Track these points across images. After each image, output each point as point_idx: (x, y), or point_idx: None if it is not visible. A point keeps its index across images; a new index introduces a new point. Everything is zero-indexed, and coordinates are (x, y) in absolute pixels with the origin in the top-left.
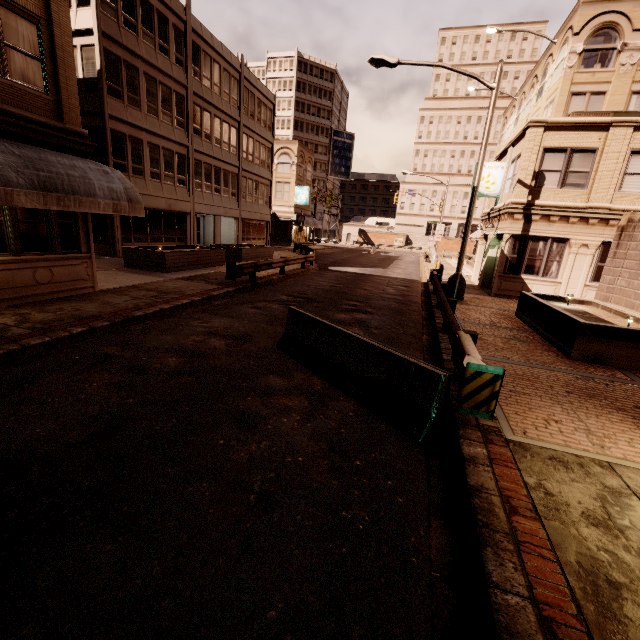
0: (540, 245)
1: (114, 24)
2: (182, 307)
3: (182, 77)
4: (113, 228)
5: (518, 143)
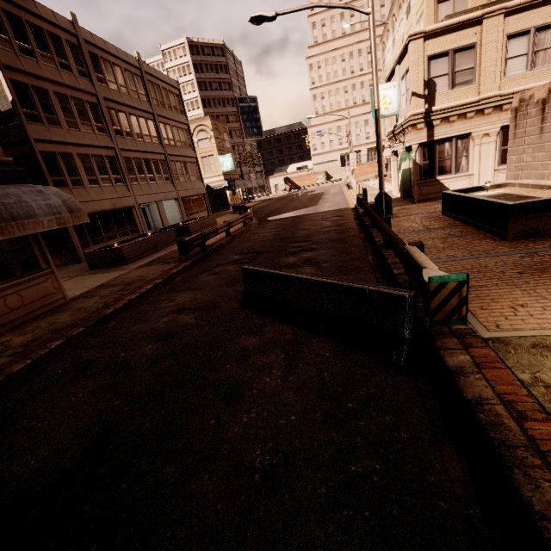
0: (446, 146)
1: (12, 55)
2: (148, 293)
3: (89, 87)
4: (70, 238)
5: (403, 60)
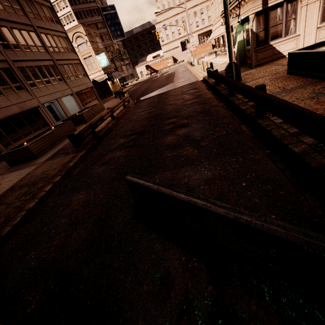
0: (278, 11)
1: None
2: (48, 194)
3: None
4: None
5: None
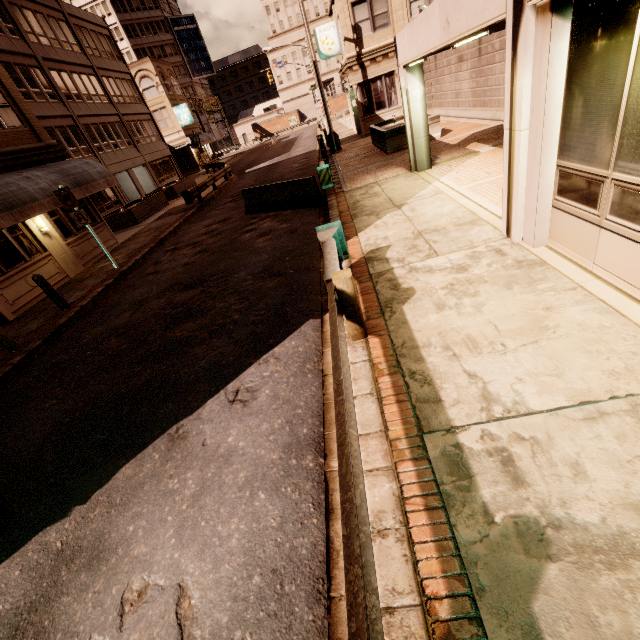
0: (378, 84)
1: None
2: (178, 228)
3: (25, 48)
4: None
5: (335, 2)
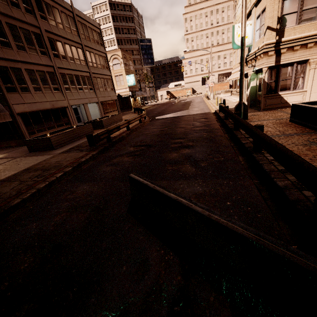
0: (289, 69)
1: None
2: (57, 180)
3: (34, 21)
4: (20, 128)
5: (260, 2)
